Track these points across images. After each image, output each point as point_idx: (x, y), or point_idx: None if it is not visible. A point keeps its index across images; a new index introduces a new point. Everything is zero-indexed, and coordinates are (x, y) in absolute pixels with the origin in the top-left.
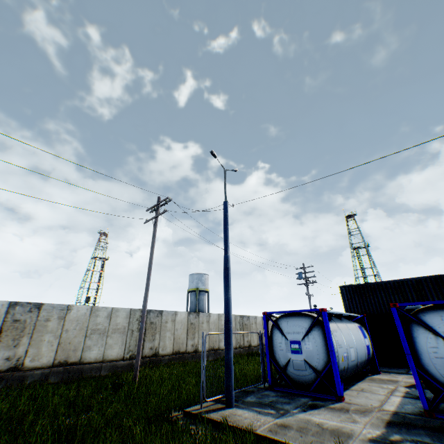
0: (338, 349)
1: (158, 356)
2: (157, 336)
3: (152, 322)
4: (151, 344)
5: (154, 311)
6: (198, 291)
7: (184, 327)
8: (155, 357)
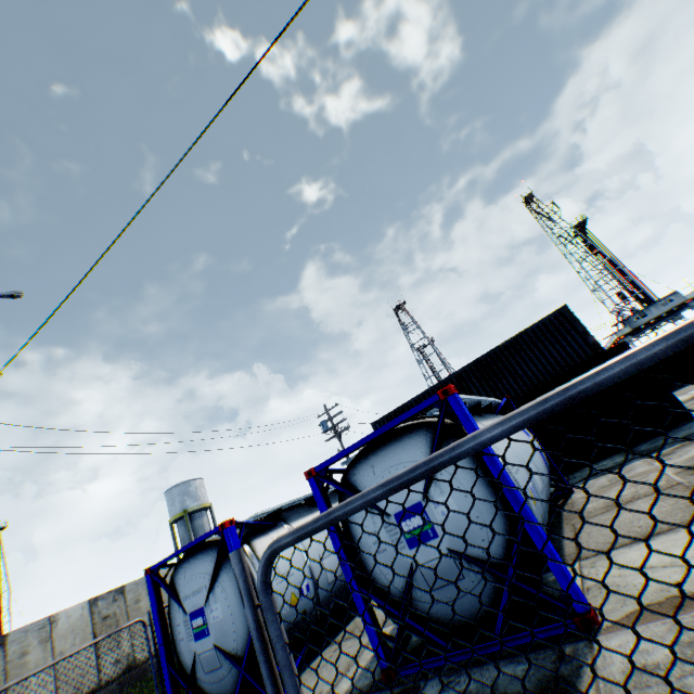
0: (275, 588)
1: None
2: None
3: None
4: None
5: None
6: (187, 516)
7: (86, 636)
8: None
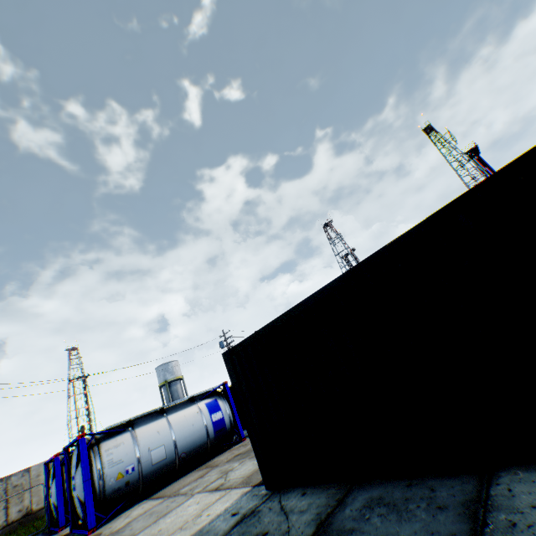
0: None
1: (33, 512)
2: (28, 494)
3: (18, 484)
4: (20, 506)
5: (18, 473)
6: (167, 384)
7: None
8: (29, 516)
